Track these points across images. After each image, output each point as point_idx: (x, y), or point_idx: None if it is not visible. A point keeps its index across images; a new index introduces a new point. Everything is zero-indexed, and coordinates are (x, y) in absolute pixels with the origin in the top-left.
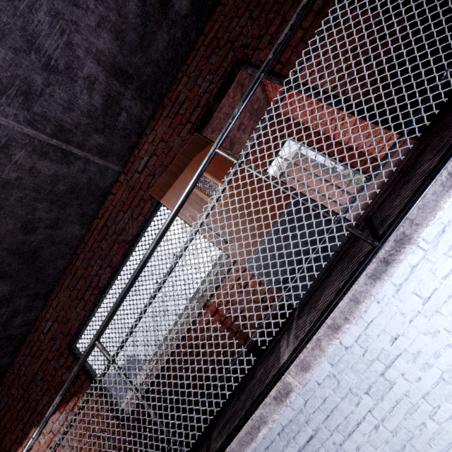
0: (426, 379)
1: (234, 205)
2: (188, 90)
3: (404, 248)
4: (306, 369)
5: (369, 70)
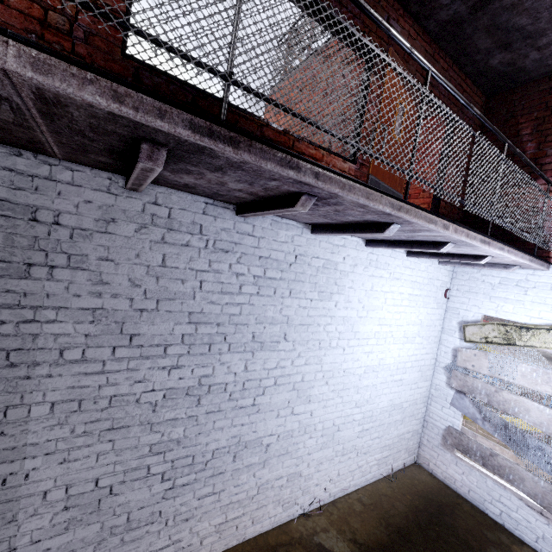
0: (340, 312)
1: (394, 149)
2: (440, 72)
3: (487, 245)
4: (455, 232)
5: (448, 210)
